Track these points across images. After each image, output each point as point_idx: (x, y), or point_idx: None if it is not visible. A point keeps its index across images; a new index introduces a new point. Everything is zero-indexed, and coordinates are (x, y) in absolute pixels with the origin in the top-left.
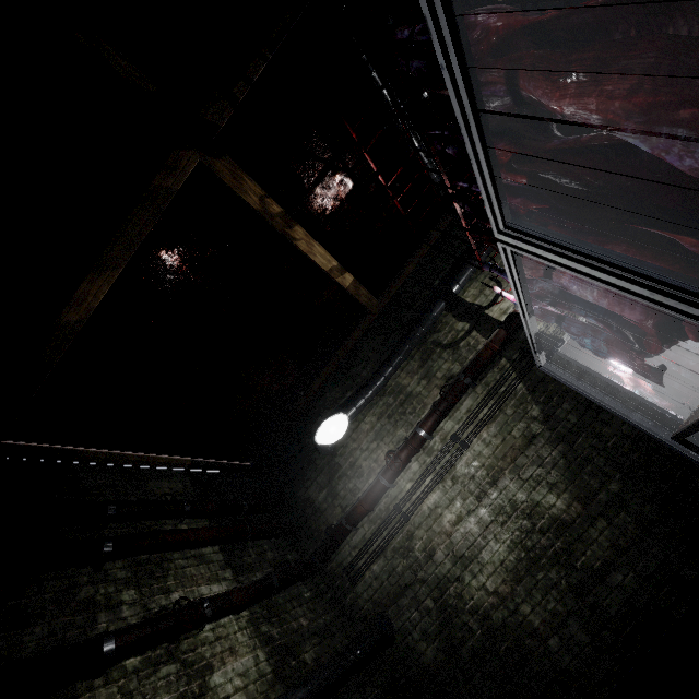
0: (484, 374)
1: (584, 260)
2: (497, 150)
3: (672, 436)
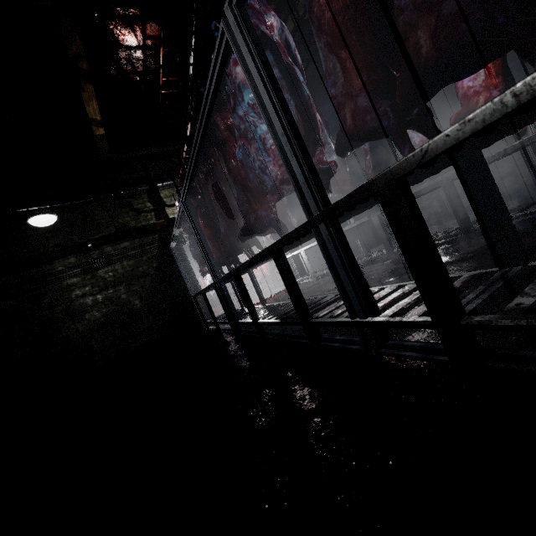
0: (145, 235)
1: (196, 230)
2: (200, 175)
3: (194, 295)
